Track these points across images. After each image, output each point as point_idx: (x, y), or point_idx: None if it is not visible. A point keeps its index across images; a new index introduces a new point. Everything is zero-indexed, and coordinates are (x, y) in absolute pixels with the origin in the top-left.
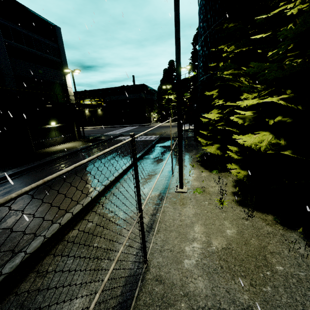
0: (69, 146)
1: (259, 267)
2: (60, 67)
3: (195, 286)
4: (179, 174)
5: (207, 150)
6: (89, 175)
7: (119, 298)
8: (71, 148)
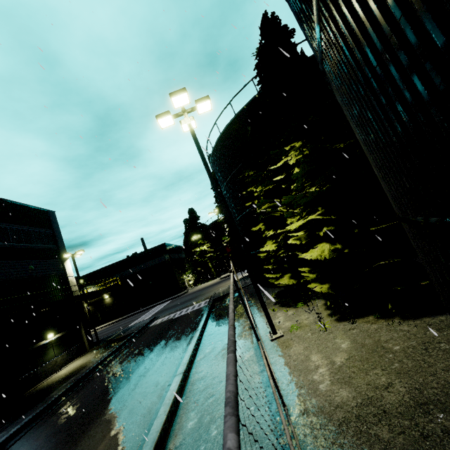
0: (79, 363)
1: (382, 355)
2: (56, 254)
3: (341, 397)
4: (266, 316)
5: (281, 283)
6: (145, 379)
7: (279, 446)
8: (86, 365)
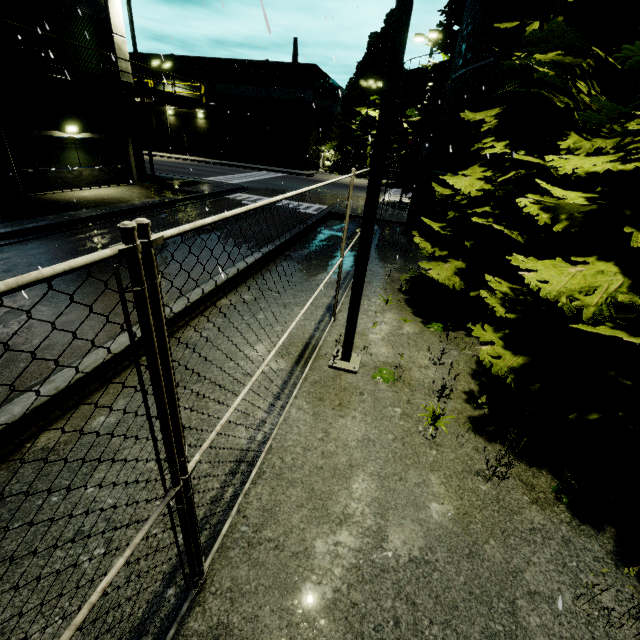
0: (110, 194)
1: (493, 637)
2: None
3: None
4: (347, 326)
5: (430, 273)
6: None
7: None
8: (115, 202)
